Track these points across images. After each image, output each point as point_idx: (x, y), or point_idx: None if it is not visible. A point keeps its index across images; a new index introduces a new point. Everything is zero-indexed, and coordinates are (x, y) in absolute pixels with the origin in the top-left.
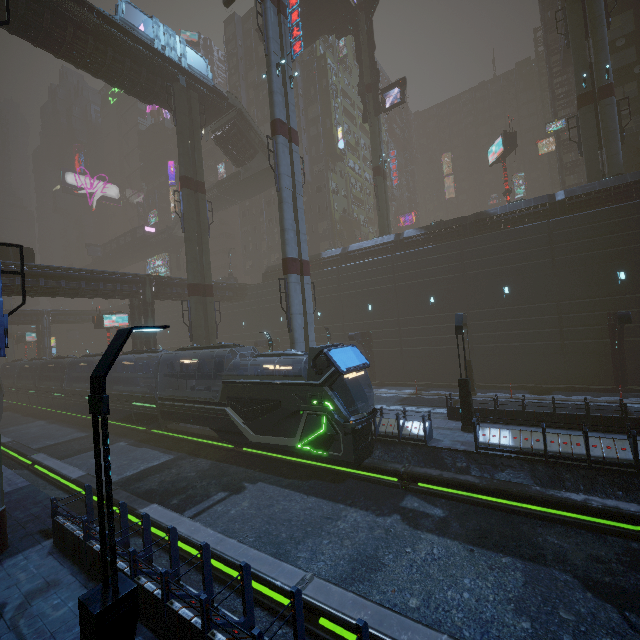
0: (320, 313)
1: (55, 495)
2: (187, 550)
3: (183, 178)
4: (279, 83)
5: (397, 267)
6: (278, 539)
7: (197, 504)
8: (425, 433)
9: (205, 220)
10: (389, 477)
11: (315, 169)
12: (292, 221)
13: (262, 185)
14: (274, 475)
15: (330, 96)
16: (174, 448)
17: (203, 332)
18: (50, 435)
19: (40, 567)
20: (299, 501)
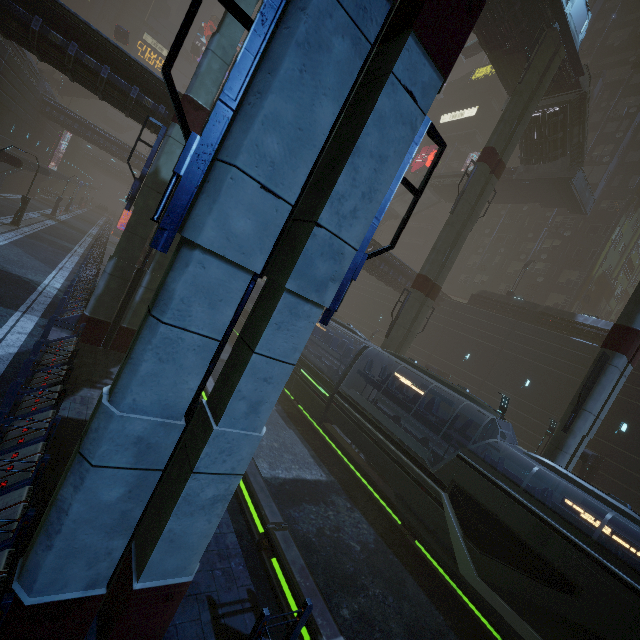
0: (529, 383)
1: None
2: None
3: (490, 150)
4: None
5: None
6: None
7: None
8: None
9: (479, 210)
10: None
11: (604, 204)
12: None
13: (528, 195)
14: None
15: None
16: (324, 459)
17: (402, 334)
18: None
19: None
20: None
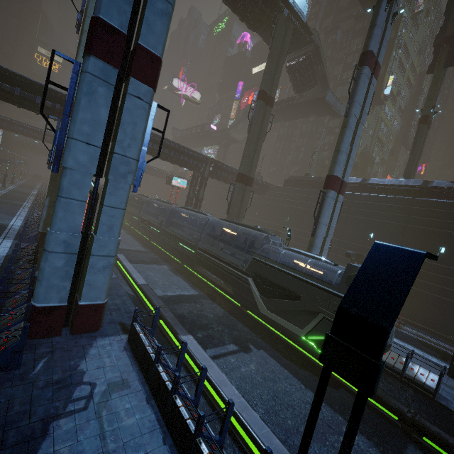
0: None
1: (126, 290)
2: (212, 393)
3: (261, 92)
4: (383, 17)
5: (415, 210)
6: (285, 424)
7: (215, 346)
8: (437, 388)
9: (265, 128)
10: (387, 411)
11: None
12: (348, 145)
13: (307, 111)
14: (273, 348)
15: (394, 46)
16: (198, 286)
17: (236, 210)
18: (126, 242)
19: (118, 359)
20: (298, 389)
